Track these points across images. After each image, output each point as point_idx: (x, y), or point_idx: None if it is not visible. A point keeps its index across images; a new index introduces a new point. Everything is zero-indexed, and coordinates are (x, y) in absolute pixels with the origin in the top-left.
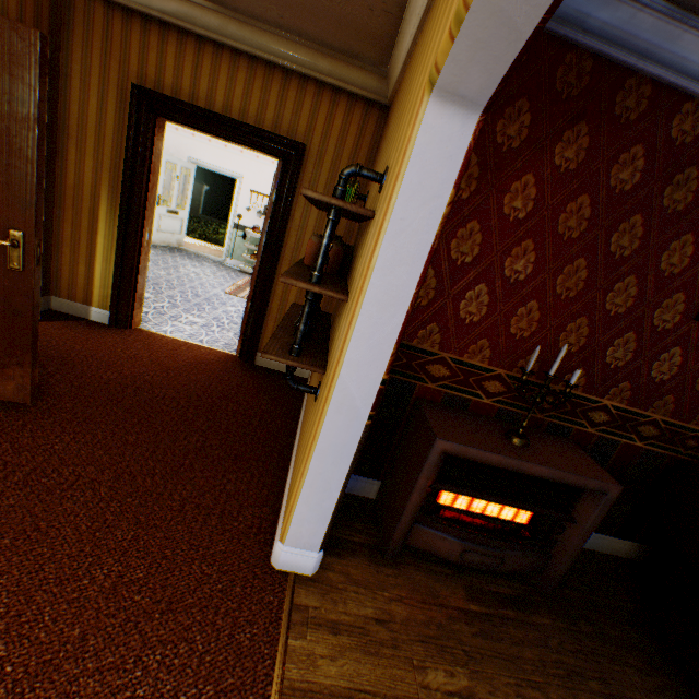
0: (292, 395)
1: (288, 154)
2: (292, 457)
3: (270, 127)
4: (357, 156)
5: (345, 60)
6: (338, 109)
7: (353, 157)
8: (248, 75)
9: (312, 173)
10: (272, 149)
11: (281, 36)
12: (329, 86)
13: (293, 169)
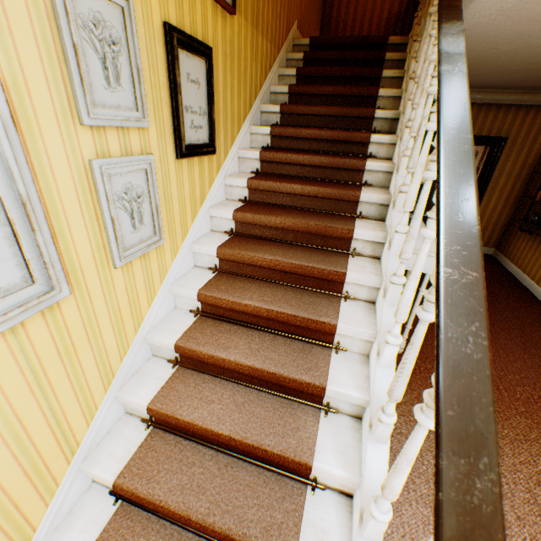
0: (494, 263)
1: (494, 144)
2: (526, 286)
3: (484, 133)
4: (537, 135)
5: (540, 93)
6: (527, 115)
7: (534, 137)
8: (475, 112)
9: (507, 150)
10: (485, 143)
11: (502, 92)
12: (523, 105)
13: (496, 151)
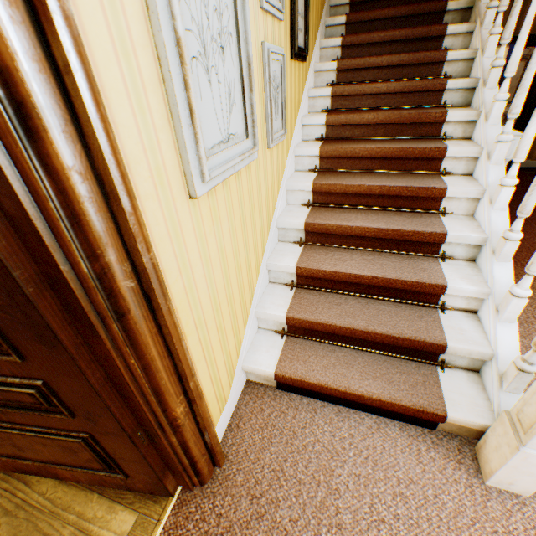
0: None
1: None
2: None
3: None
4: None
5: None
6: None
7: None
8: None
9: None
10: None
11: None
12: None
13: None
